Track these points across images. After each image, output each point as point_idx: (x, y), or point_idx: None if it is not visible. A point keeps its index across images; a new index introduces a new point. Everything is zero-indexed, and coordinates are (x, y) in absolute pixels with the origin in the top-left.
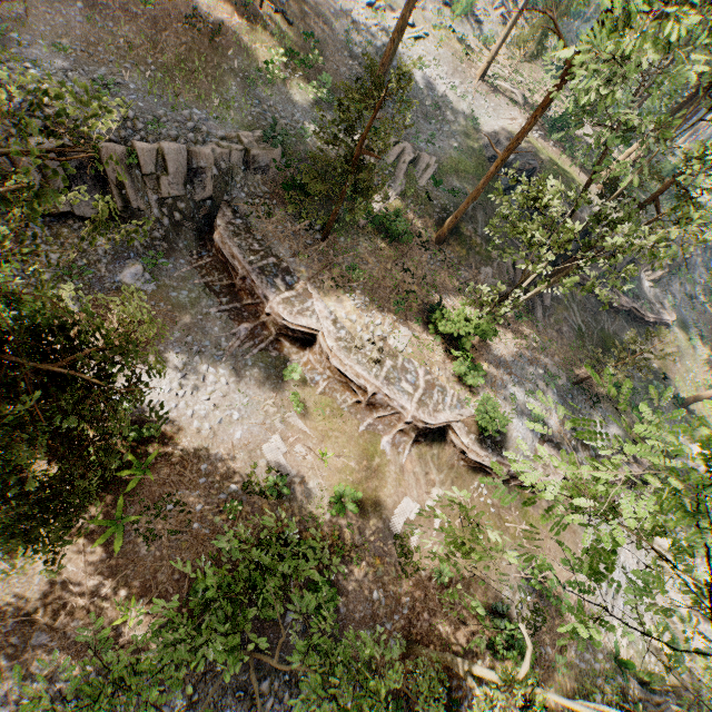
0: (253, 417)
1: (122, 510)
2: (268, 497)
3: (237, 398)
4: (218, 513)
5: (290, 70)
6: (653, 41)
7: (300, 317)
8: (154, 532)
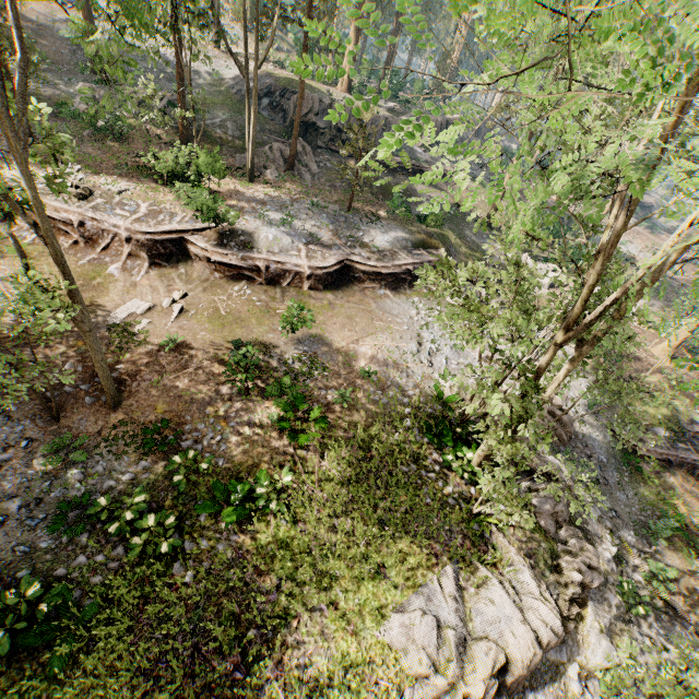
0: None
1: None
2: None
3: None
4: None
5: None
6: None
7: None
8: None
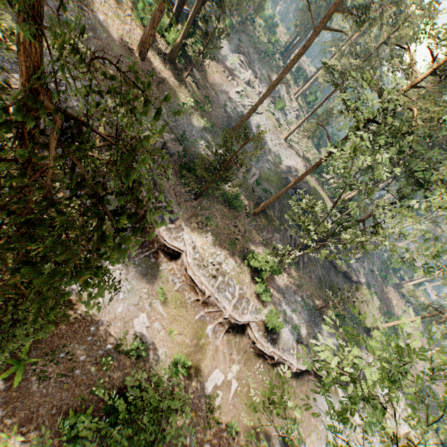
0: (132, 299)
1: (27, 353)
2: (131, 357)
3: (124, 284)
4: (95, 364)
5: (194, 110)
6: (372, 157)
7: (175, 241)
8: (46, 373)
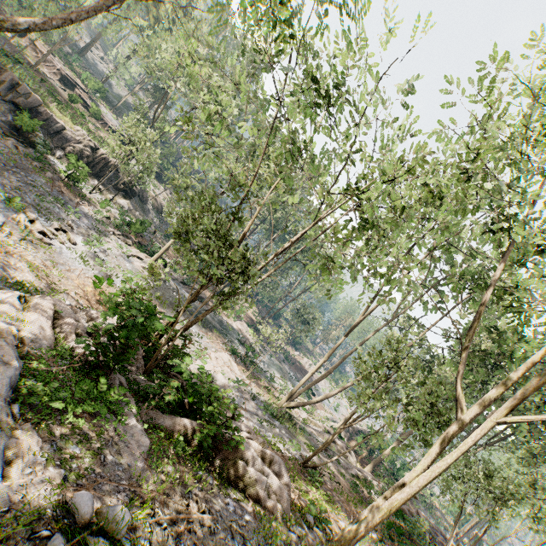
0: None
1: None
2: None
3: None
4: None
5: None
6: None
7: None
8: None
